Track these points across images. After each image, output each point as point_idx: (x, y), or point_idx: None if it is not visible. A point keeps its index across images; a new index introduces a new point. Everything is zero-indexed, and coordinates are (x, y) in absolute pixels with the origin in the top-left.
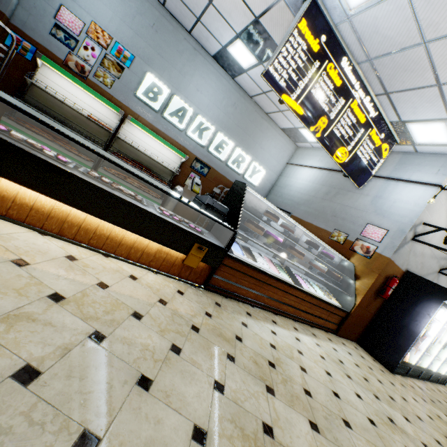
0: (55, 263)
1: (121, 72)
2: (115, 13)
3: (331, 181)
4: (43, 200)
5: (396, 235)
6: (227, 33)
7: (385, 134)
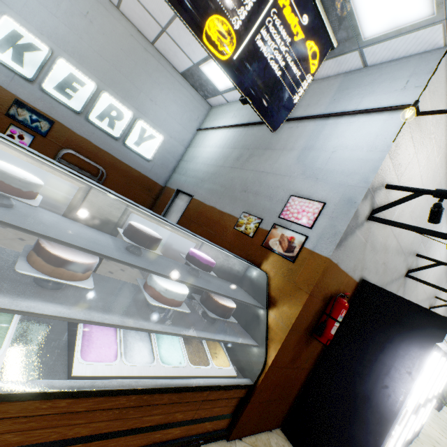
0: None
1: None
2: None
3: (245, 140)
4: None
5: (339, 211)
6: None
7: (311, 18)
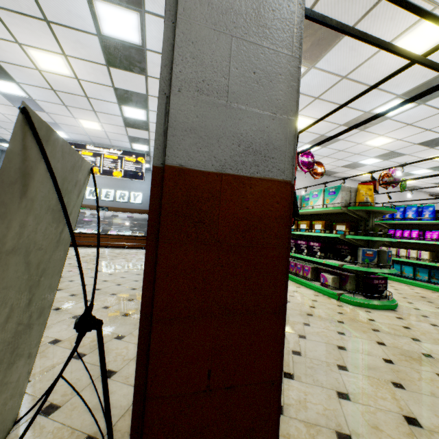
0: None
1: None
2: None
3: None
4: None
5: None
6: None
7: (136, 155)
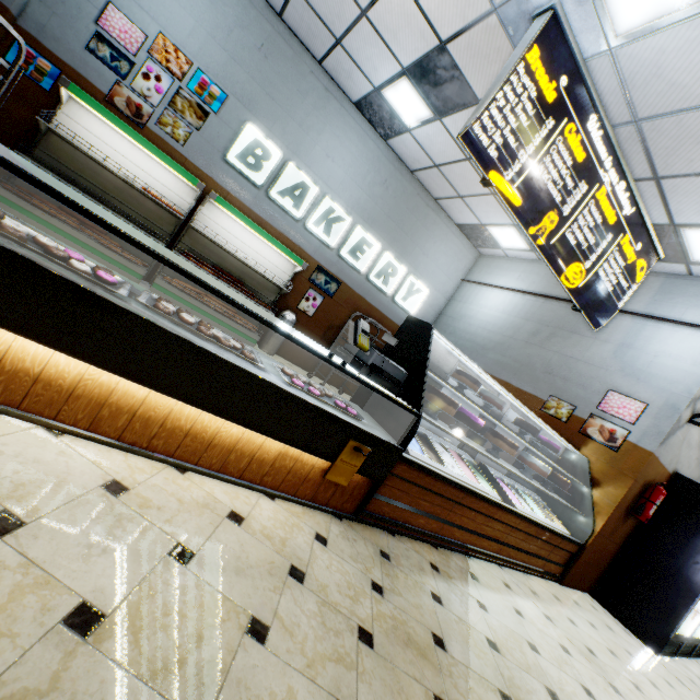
0: (81, 509)
1: (203, 119)
2: (199, 23)
3: (541, 314)
4: (62, 362)
5: (662, 414)
6: (385, 67)
7: (643, 244)
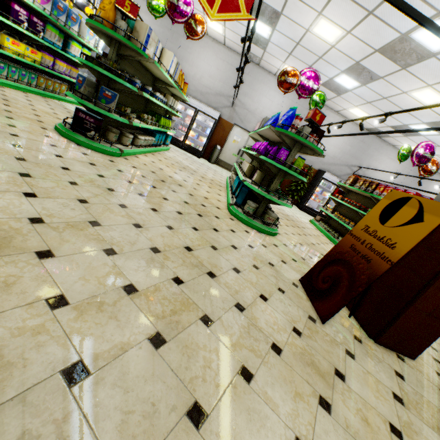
0: None
1: None
2: None
3: None
4: None
5: None
6: None
7: None
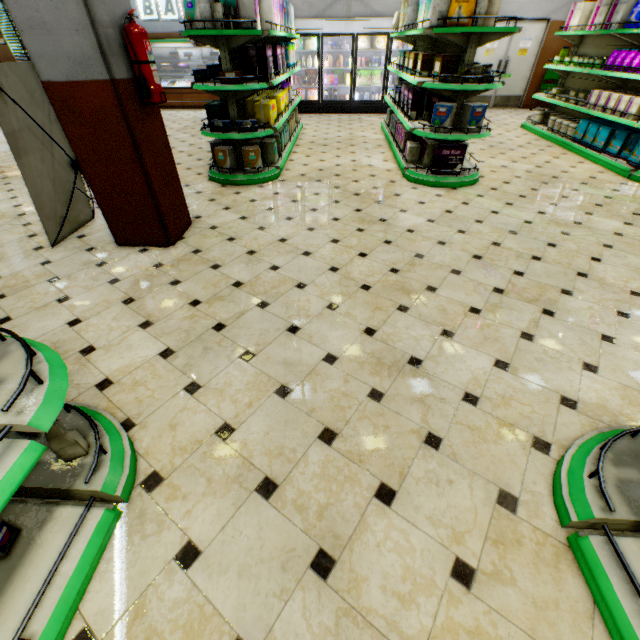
0: None
1: None
2: None
3: None
4: None
5: None
6: None
7: None
